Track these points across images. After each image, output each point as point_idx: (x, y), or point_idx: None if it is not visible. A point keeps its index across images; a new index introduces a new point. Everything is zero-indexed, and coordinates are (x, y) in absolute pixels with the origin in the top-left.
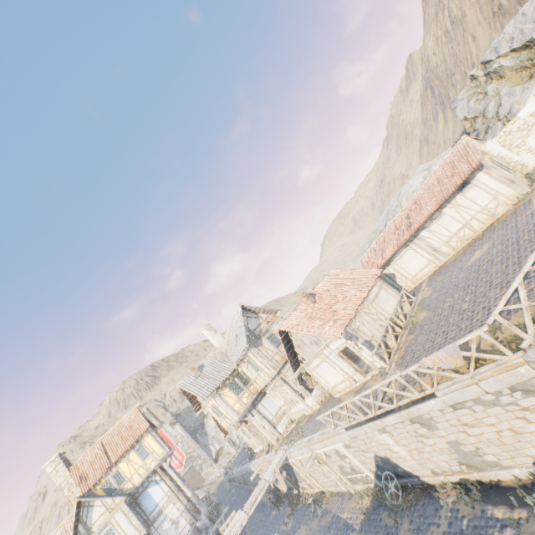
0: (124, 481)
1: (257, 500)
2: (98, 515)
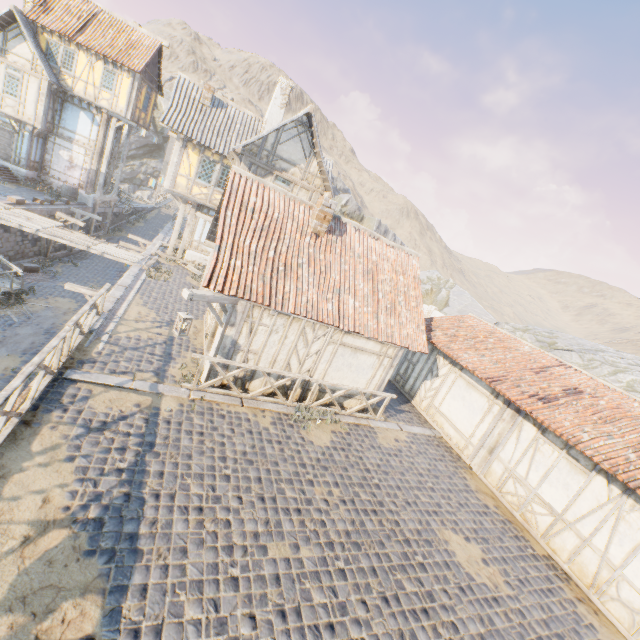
0: (70, 71)
1: (59, 239)
2: (22, 53)
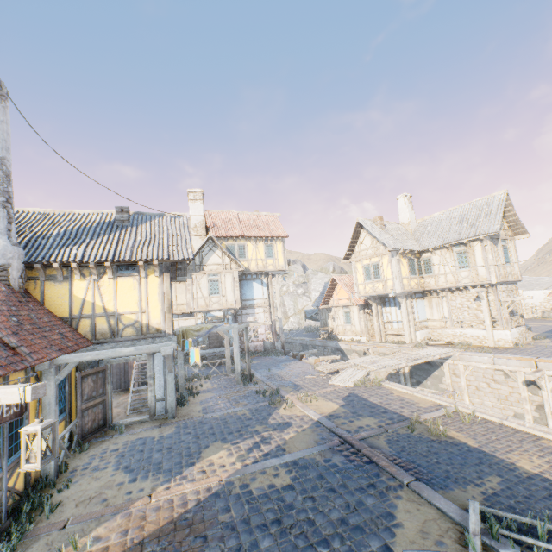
0: (244, 258)
1: (417, 360)
2: (213, 262)
